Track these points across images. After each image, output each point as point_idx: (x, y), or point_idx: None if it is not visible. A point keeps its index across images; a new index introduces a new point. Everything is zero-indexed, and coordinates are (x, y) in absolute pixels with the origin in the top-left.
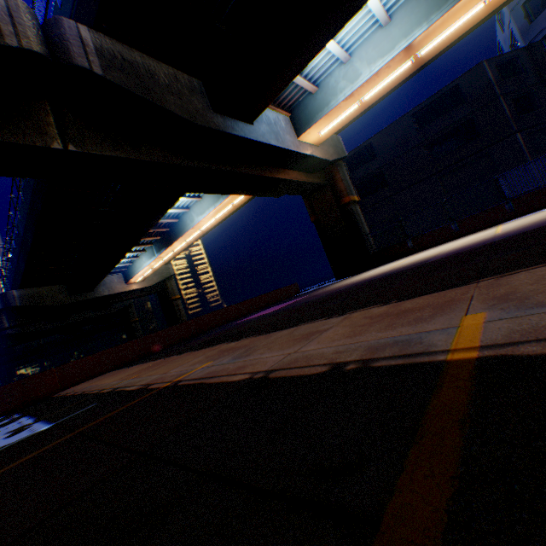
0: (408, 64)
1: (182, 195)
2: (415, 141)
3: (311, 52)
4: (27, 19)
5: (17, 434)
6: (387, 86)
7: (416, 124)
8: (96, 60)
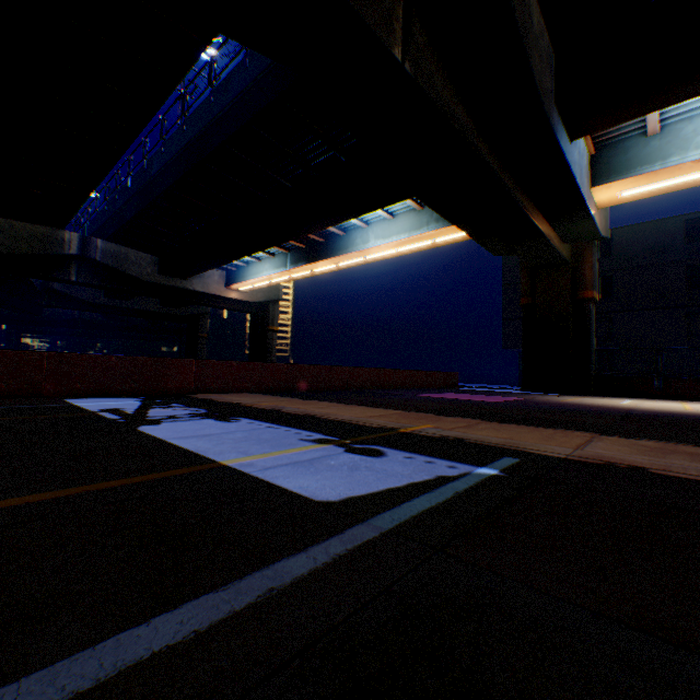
0: None
1: (395, 203)
2: (677, 255)
3: None
4: None
5: (389, 457)
6: None
7: (686, 234)
8: None
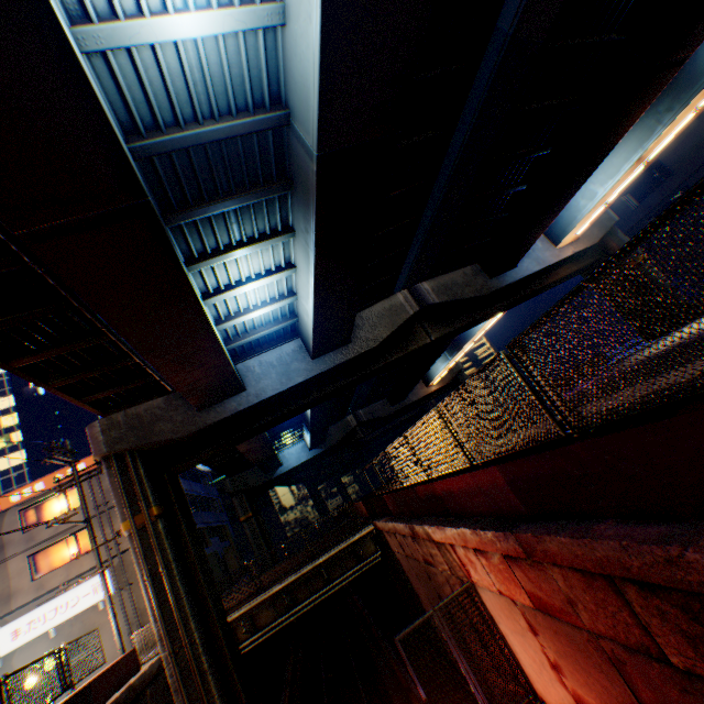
0: (639, 168)
1: None
2: None
3: (547, 224)
4: (409, 297)
5: None
6: (628, 182)
7: None
8: (434, 296)
